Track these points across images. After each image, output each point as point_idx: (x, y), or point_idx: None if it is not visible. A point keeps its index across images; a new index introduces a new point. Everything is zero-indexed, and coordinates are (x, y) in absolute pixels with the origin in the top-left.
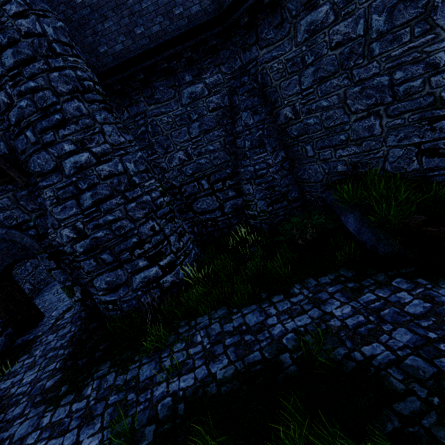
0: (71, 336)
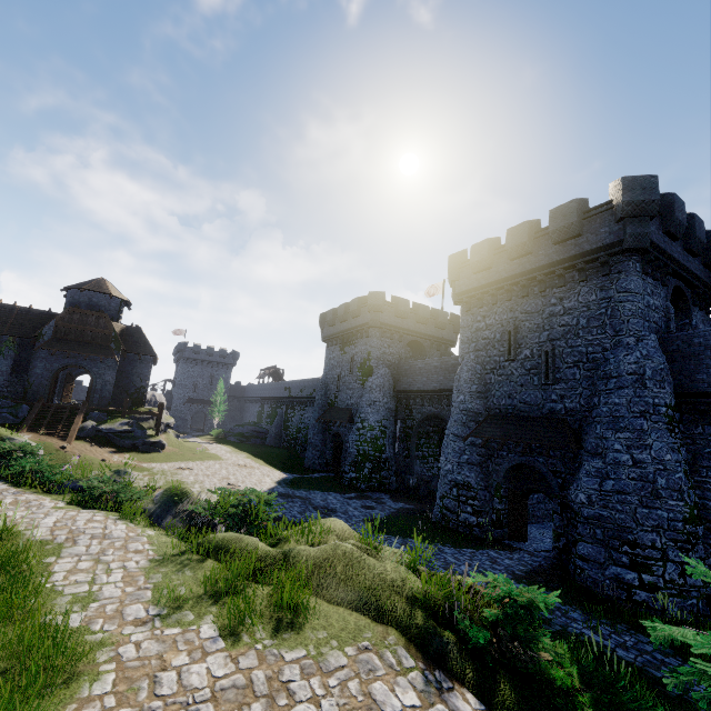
0: (540, 564)
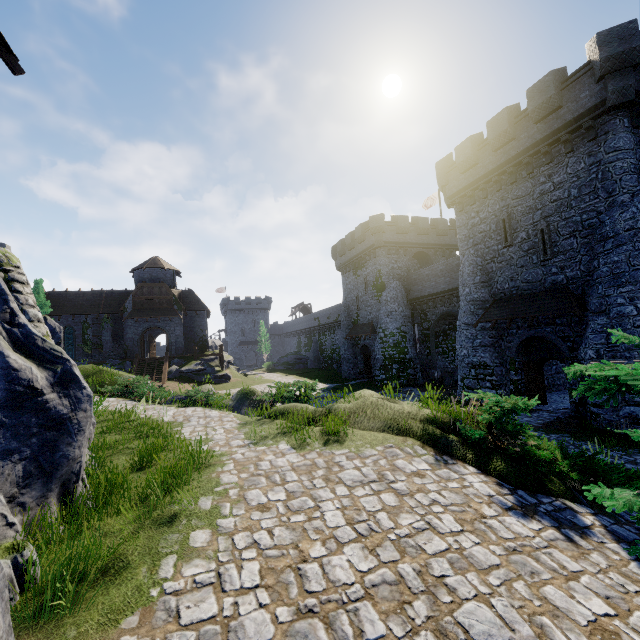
0: (557, 417)
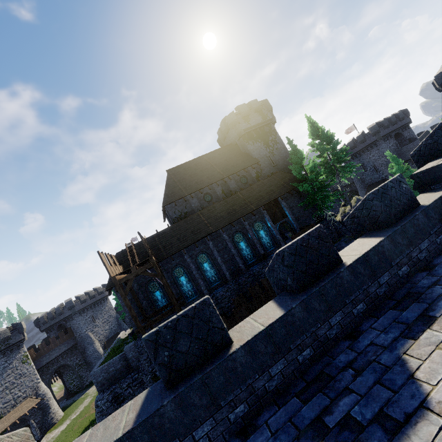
0: None
